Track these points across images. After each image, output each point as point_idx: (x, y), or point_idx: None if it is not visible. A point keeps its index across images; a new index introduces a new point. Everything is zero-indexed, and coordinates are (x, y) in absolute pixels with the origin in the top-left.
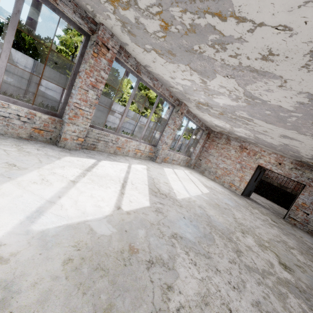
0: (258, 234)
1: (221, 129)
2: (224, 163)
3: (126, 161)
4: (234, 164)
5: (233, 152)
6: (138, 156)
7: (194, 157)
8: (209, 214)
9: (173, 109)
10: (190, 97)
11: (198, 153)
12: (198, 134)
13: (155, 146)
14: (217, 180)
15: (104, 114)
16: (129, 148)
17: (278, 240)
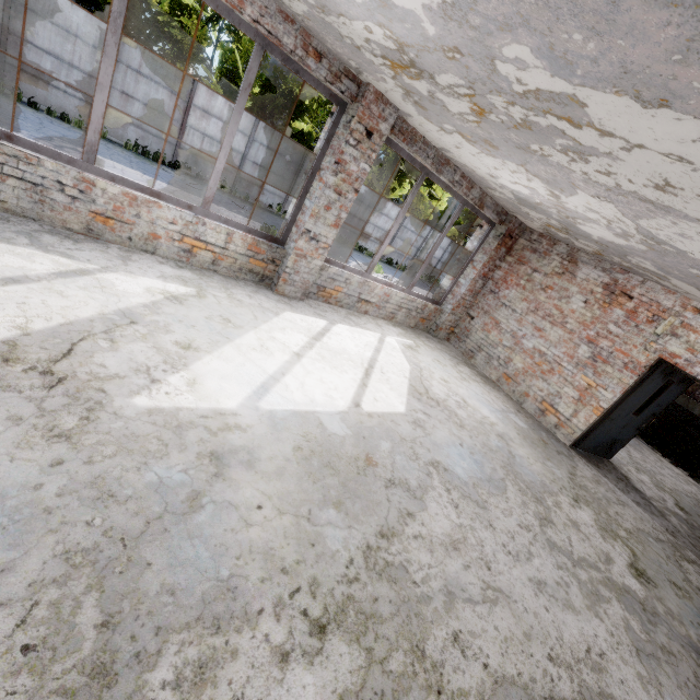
0: (442, 643)
1: (542, 218)
2: (539, 336)
3: (109, 259)
4: (572, 342)
5: (576, 305)
6: (204, 263)
7: (451, 307)
8: (210, 498)
9: (339, 115)
10: (351, 35)
11: (467, 295)
12: (476, 237)
13: (278, 242)
14: (507, 386)
15: (284, 184)
16: (153, 227)
17: (558, 692)
